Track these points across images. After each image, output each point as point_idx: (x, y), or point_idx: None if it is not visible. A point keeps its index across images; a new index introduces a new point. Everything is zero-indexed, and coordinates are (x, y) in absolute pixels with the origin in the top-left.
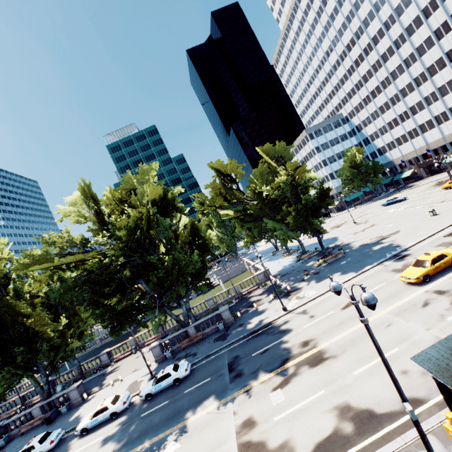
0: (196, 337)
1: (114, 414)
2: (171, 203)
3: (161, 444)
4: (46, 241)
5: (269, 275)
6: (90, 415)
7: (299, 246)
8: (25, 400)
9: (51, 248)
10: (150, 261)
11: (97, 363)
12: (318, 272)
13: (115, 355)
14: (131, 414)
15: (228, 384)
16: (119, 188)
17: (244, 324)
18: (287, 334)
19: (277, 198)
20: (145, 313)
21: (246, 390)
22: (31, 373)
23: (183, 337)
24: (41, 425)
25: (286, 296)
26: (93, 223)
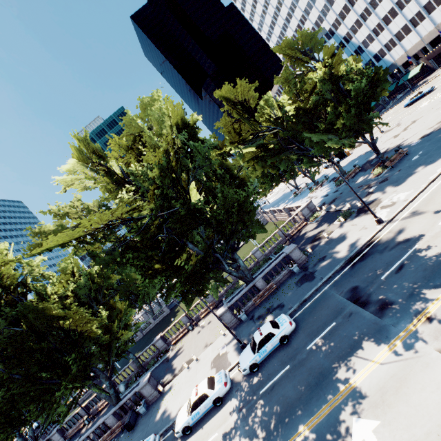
0: (269, 289)
1: (217, 401)
2: (195, 134)
3: (334, 426)
4: (55, 214)
5: (313, 208)
6: (184, 410)
7: (327, 175)
8: (89, 410)
9: (65, 222)
10: (195, 208)
11: (153, 351)
12: (385, 179)
13: (170, 338)
14: (240, 394)
15: (378, 320)
16: (123, 136)
17: (326, 256)
18: (416, 241)
19: (311, 108)
20: (215, 270)
21: (427, 317)
22: (90, 381)
23: (245, 296)
24: (121, 433)
25: (362, 213)
26: (106, 184)
